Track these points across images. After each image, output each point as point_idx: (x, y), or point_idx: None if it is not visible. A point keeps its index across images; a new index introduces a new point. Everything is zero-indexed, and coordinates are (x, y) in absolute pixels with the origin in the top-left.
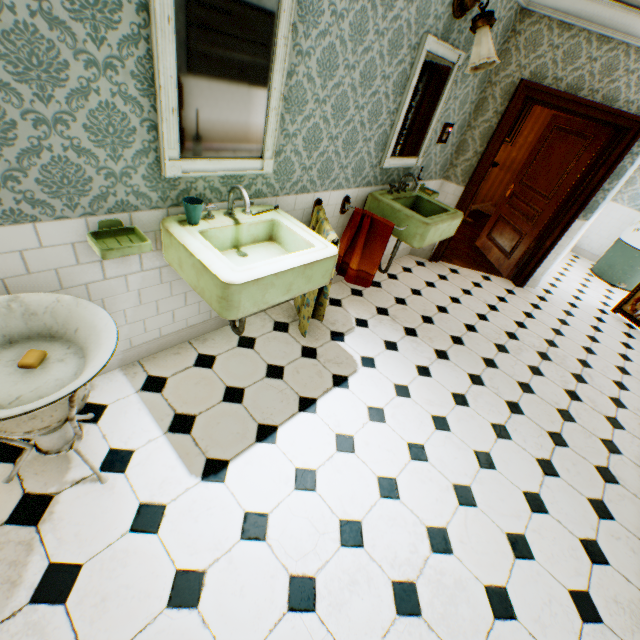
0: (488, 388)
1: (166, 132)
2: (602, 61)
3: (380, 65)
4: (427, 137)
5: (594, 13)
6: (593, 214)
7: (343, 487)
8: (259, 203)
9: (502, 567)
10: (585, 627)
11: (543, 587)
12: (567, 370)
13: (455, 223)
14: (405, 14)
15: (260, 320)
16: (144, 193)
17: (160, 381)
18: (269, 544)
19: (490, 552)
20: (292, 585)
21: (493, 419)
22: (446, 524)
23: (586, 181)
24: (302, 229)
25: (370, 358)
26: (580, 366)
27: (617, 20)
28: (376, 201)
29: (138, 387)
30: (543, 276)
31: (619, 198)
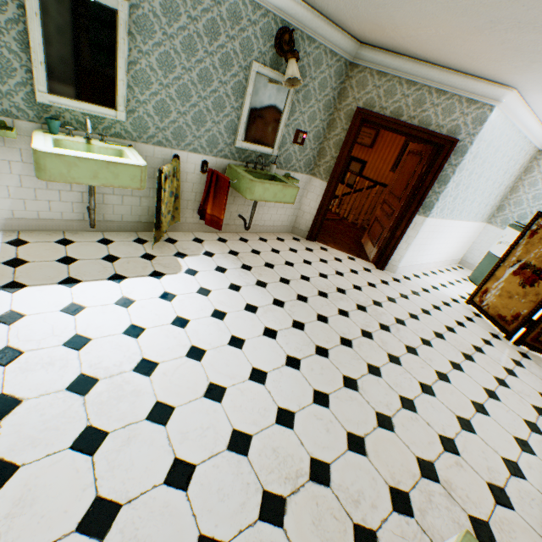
0: (285, 309)
1: (36, 74)
2: (413, 97)
3: (215, 74)
4: (279, 135)
5: (399, 65)
6: (432, 212)
7: (98, 320)
8: (120, 142)
9: (185, 397)
10: (226, 453)
11: (211, 419)
12: (377, 320)
13: (290, 192)
14: (230, 46)
15: (128, 235)
16: (24, 110)
17: (23, 242)
18: (10, 328)
19: (184, 386)
20: (4, 350)
21: (270, 325)
22: (162, 361)
23: (420, 184)
24: (134, 154)
25: (196, 271)
26: (394, 322)
27: (416, 70)
28: (230, 168)
29: (5, 241)
30: (400, 263)
31: (493, 221)
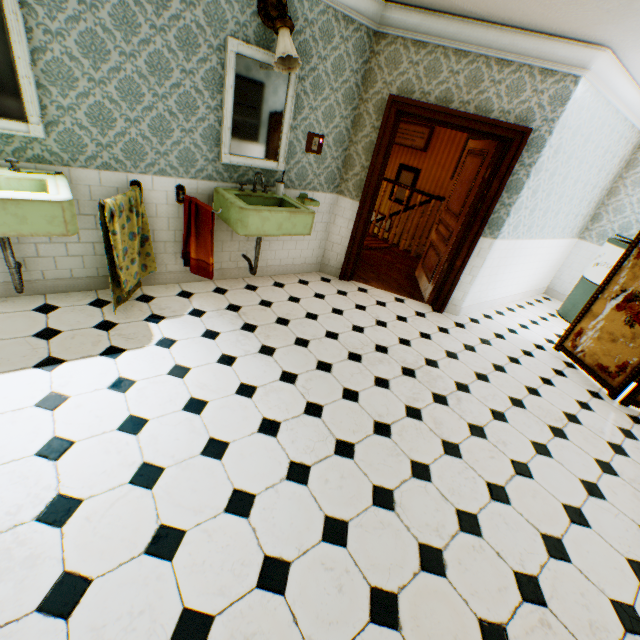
0: (297, 387)
1: None
2: (465, 74)
3: (174, 59)
4: (283, 142)
5: (442, 29)
6: (502, 232)
7: (1, 437)
8: (45, 169)
9: (114, 558)
10: None
11: (150, 594)
12: (430, 389)
13: (302, 220)
14: (190, 16)
15: (83, 296)
16: None
17: None
18: None
19: (115, 538)
20: None
21: (272, 414)
22: (89, 497)
23: (483, 195)
24: (57, 185)
25: (173, 340)
26: (454, 388)
27: (466, 34)
28: (217, 194)
29: None
30: (465, 302)
31: (587, 235)
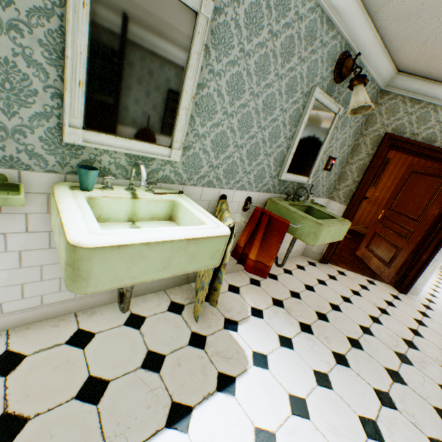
0: (402, 413)
1: (69, 100)
2: None
3: (279, 100)
4: (316, 163)
5: (436, 93)
6: None
7: None
8: (166, 187)
9: None
10: None
11: None
12: None
13: (344, 228)
14: (299, 68)
15: (157, 298)
16: (40, 154)
17: (15, 359)
18: None
19: None
20: None
21: None
22: None
23: None
24: (198, 209)
25: (263, 354)
26: None
27: None
28: (274, 204)
29: None
30: (424, 285)
31: None
